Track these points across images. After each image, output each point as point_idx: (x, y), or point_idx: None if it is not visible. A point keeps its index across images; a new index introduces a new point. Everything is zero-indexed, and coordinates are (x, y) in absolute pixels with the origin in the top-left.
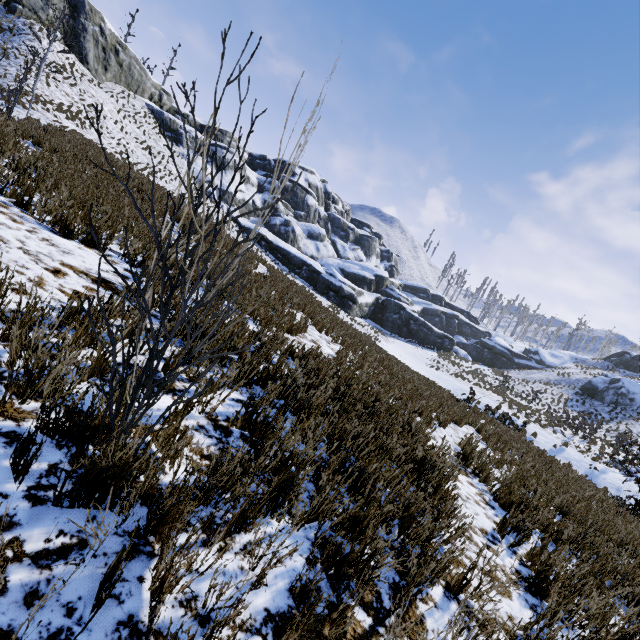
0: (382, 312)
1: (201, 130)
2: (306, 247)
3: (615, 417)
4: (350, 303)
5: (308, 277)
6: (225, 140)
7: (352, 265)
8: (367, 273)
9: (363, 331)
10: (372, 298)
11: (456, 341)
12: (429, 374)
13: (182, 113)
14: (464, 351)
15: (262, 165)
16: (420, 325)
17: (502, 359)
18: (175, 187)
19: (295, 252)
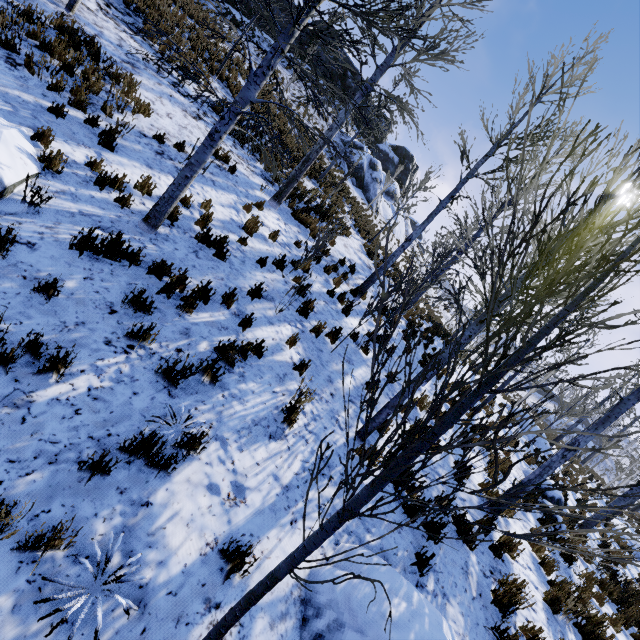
0: None
1: None
2: None
3: None
4: None
5: None
6: None
7: None
8: None
9: None
10: None
11: None
12: None
13: None
14: None
15: None
16: None
17: None
18: None
19: None
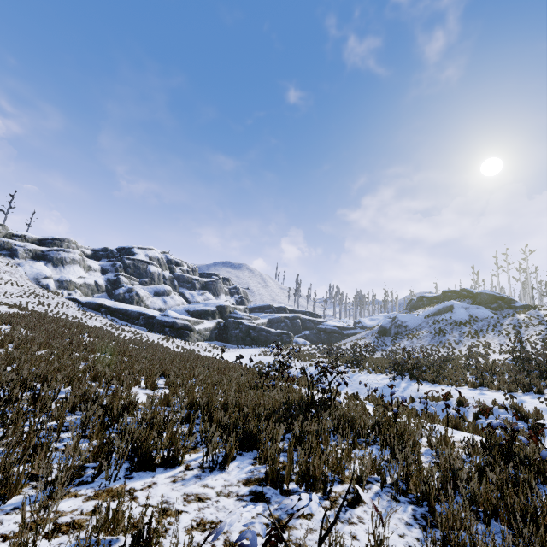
0: (226, 332)
1: (40, 243)
2: (153, 303)
3: (394, 342)
4: (187, 332)
5: (145, 323)
6: (64, 245)
7: (197, 305)
8: (209, 307)
9: (195, 349)
10: (213, 323)
11: (300, 335)
12: (243, 360)
13: (19, 235)
14: (303, 339)
15: (105, 255)
16: (259, 331)
17: (335, 335)
18: (4, 288)
19: (133, 308)
